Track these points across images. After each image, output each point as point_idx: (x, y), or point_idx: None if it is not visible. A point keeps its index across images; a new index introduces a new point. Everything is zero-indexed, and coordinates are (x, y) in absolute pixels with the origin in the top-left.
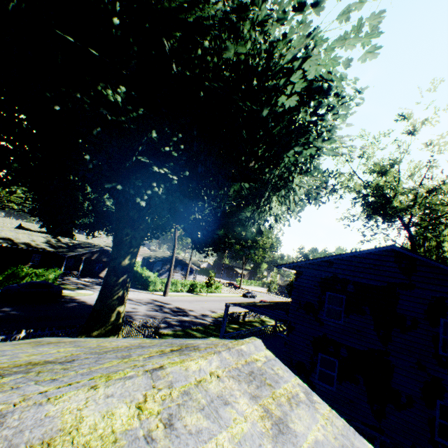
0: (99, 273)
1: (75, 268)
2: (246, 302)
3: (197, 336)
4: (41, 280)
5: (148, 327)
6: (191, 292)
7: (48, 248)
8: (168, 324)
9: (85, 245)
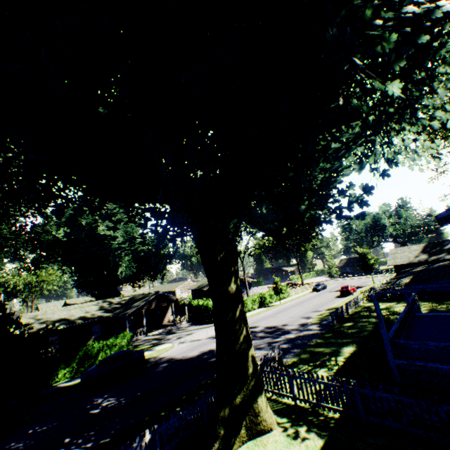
0: (160, 322)
1: (137, 325)
2: (380, 286)
3: (327, 352)
4: (115, 350)
5: (270, 363)
6: (262, 306)
7: (104, 314)
8: (281, 350)
9: (137, 297)
